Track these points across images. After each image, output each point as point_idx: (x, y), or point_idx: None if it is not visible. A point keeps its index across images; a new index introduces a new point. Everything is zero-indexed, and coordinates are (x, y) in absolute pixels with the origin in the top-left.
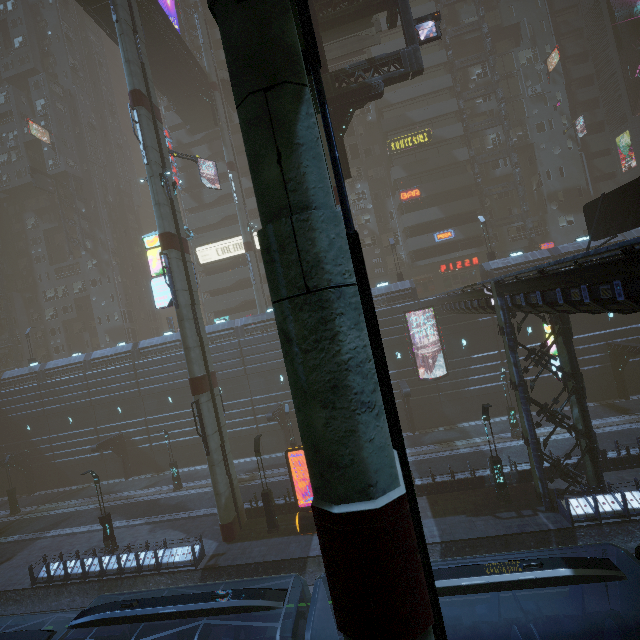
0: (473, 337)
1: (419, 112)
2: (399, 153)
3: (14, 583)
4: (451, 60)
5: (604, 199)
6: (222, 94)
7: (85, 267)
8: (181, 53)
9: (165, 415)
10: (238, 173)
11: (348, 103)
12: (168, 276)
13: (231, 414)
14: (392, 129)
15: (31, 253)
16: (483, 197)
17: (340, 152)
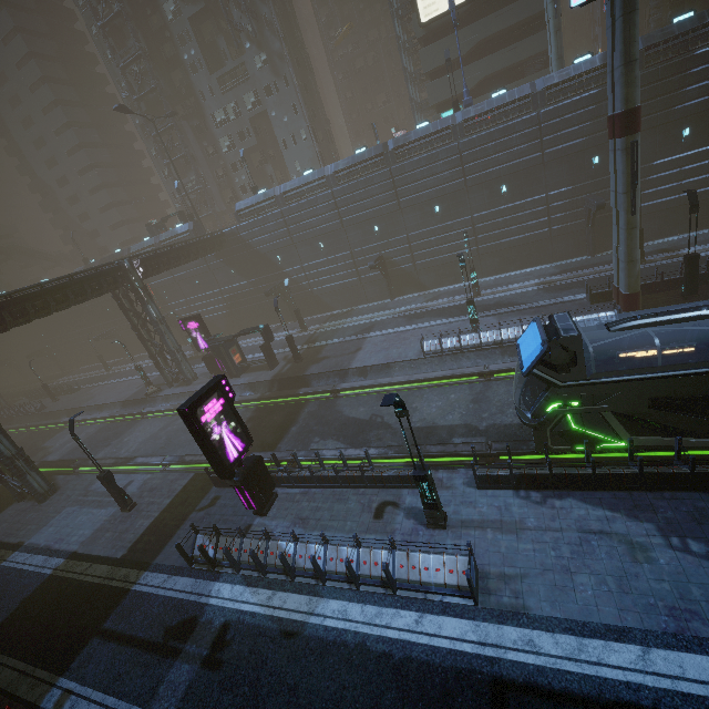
0: None
1: None
2: None
3: (397, 358)
4: None
5: None
6: None
7: (253, 68)
8: None
9: (431, 229)
10: None
11: None
12: None
13: (517, 218)
14: None
15: (183, 60)
16: None
17: None
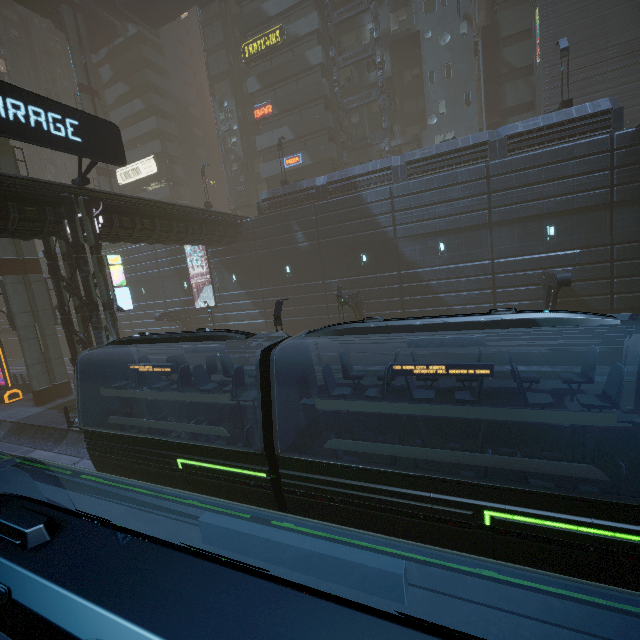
0: (242, 272)
1: (274, 2)
2: (255, 60)
3: None
4: None
5: (86, 117)
6: (77, 6)
7: None
8: None
9: None
10: (92, 95)
11: None
12: None
13: None
14: (248, 29)
15: None
16: (339, 112)
17: None
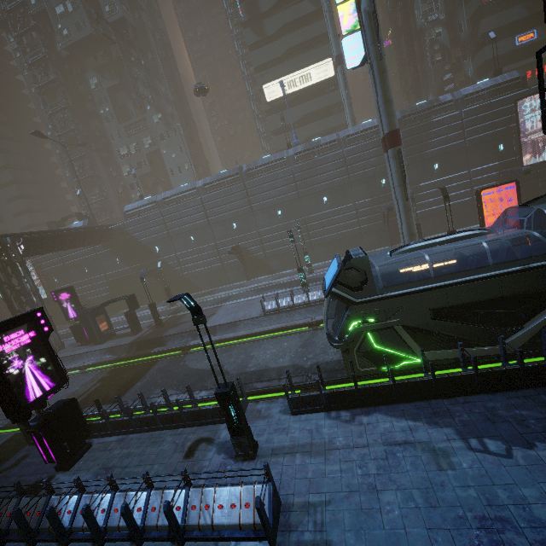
0: None
1: None
2: None
3: (243, 317)
4: None
5: None
6: None
7: (151, 122)
8: None
9: (276, 226)
10: None
11: None
12: (369, 26)
13: (336, 219)
14: None
15: (99, 114)
16: None
17: None
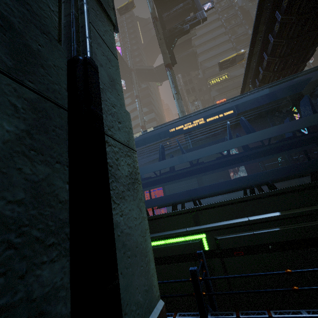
0: None
1: None
2: (214, 85)
3: None
4: (235, 46)
5: None
6: (135, 73)
7: None
8: (119, 59)
9: None
10: (140, 100)
11: (174, 36)
12: None
13: None
14: (209, 76)
15: None
16: None
17: (171, 55)
